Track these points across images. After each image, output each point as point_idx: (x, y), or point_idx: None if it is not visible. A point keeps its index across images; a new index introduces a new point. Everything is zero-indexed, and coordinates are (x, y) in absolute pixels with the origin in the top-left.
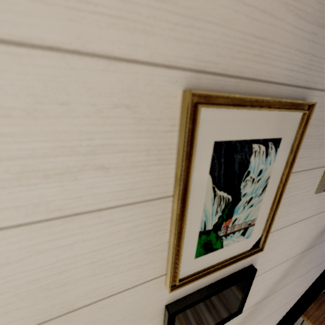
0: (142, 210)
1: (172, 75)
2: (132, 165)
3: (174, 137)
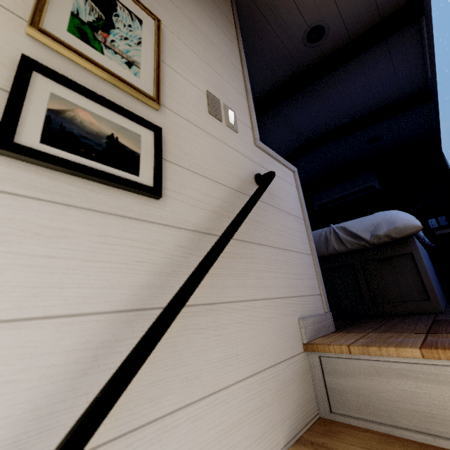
0: None
1: None
2: None
3: None
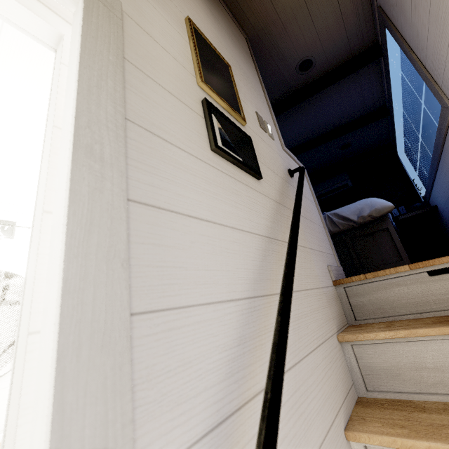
0: (179, 36)
1: (181, 13)
2: (173, 19)
3: (185, 27)
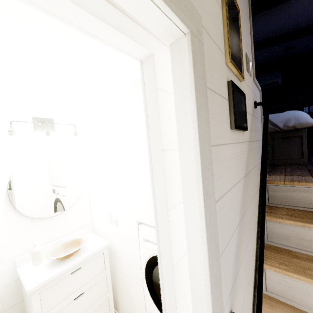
0: (217, 6)
1: None
2: None
3: None
